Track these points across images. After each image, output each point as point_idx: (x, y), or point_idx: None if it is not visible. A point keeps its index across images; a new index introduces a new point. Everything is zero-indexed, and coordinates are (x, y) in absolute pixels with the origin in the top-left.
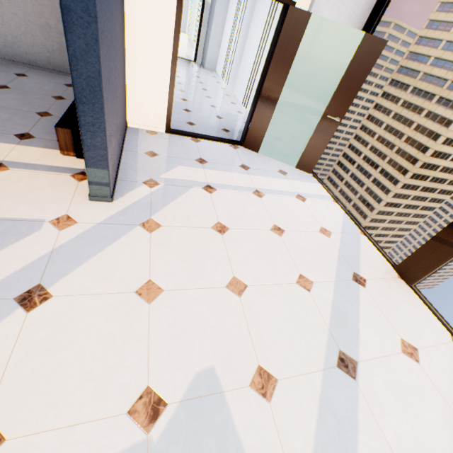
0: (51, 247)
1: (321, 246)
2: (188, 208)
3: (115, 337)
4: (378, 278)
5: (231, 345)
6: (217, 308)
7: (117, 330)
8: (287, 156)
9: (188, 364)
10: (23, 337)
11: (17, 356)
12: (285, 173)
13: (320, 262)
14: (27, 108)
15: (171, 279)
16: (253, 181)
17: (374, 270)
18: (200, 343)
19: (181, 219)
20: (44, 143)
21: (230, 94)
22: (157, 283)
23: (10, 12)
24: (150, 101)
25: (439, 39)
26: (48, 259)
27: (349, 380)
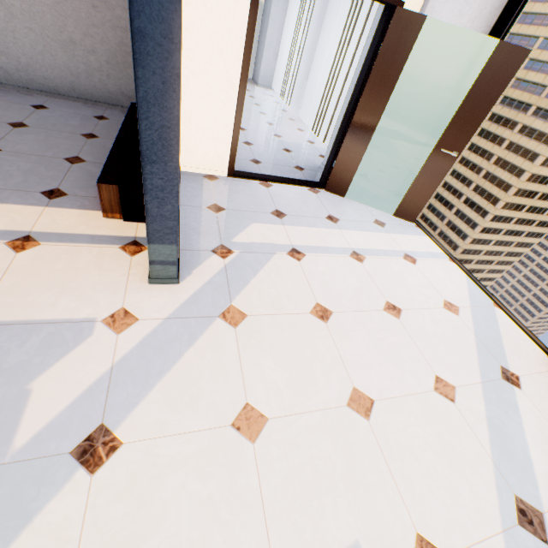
0: (109, 361)
1: (452, 330)
2: (275, 285)
3: (216, 505)
4: (533, 373)
5: (373, 502)
6: (343, 441)
7: (217, 492)
8: (380, 199)
9: (323, 542)
10: (91, 520)
11: None
12: (383, 224)
13: (456, 354)
14: (53, 153)
15: (274, 399)
16: (347, 239)
17: (524, 360)
18: (332, 504)
19: (270, 303)
20: (80, 202)
21: (294, 118)
22: (257, 408)
23: (23, 26)
24: (209, 138)
25: (535, 36)
26: (108, 381)
27: (540, 546)
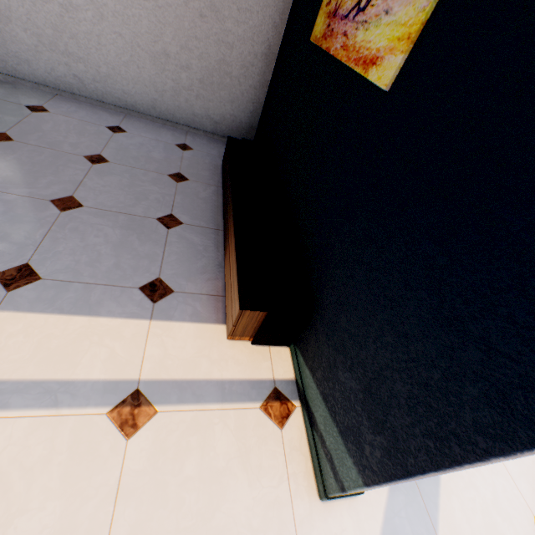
0: None
1: None
2: (471, 478)
3: None
4: None
5: None
6: None
7: None
8: None
9: None
10: None
11: None
12: None
13: None
14: (142, 208)
15: None
16: None
17: None
18: None
19: (483, 529)
20: (191, 305)
21: None
22: None
23: (112, 30)
24: None
25: None
26: None
27: None
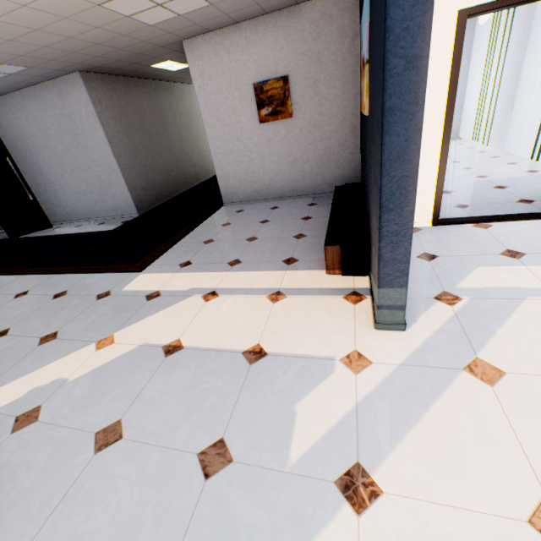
0: (352, 399)
1: None
2: (538, 337)
3: None
4: None
5: None
6: None
7: None
8: None
9: None
10: None
11: None
12: None
13: None
14: (285, 234)
15: None
16: None
17: None
18: None
19: (537, 360)
20: (307, 264)
21: (497, 154)
22: None
23: (268, 162)
24: None
25: None
26: (355, 419)
27: None
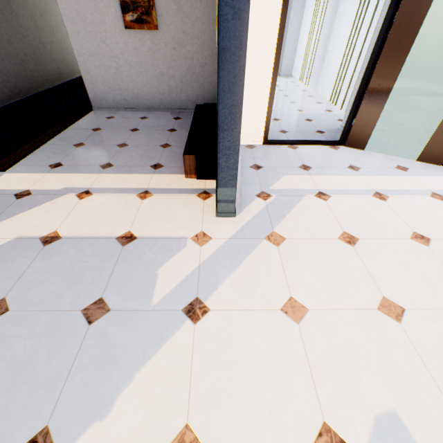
0: (197, 262)
1: None
2: (307, 218)
3: (274, 358)
4: None
5: (408, 385)
6: (375, 335)
7: (274, 350)
8: (401, 148)
9: (362, 402)
10: (197, 349)
11: (196, 366)
12: (405, 169)
13: None
14: (153, 143)
15: (312, 297)
16: (369, 182)
17: None
18: (368, 377)
19: (303, 231)
20: (171, 170)
21: (312, 94)
22: (299, 301)
23: (136, 71)
24: (249, 118)
25: None
26: (198, 273)
27: None
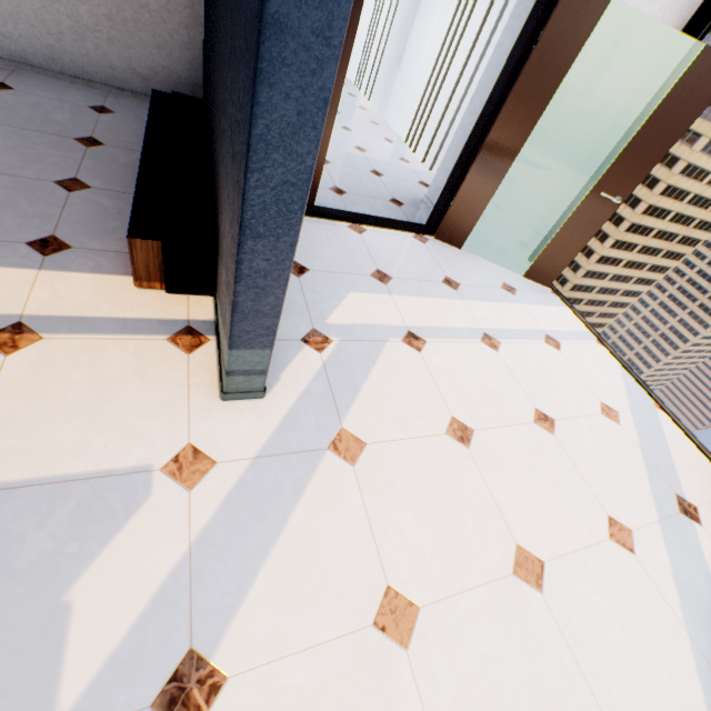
0: (184, 539)
1: (615, 446)
2: (395, 392)
3: None
4: (710, 500)
5: None
6: (517, 629)
7: None
8: (503, 251)
9: None
10: None
11: None
12: (513, 290)
13: (626, 481)
14: (35, 171)
15: (422, 575)
16: (474, 314)
17: (699, 483)
18: None
19: (393, 422)
20: (94, 259)
21: (377, 120)
22: (403, 592)
23: None
24: None
25: None
26: (188, 574)
27: None
